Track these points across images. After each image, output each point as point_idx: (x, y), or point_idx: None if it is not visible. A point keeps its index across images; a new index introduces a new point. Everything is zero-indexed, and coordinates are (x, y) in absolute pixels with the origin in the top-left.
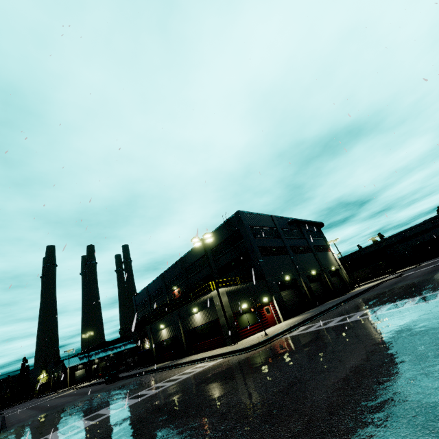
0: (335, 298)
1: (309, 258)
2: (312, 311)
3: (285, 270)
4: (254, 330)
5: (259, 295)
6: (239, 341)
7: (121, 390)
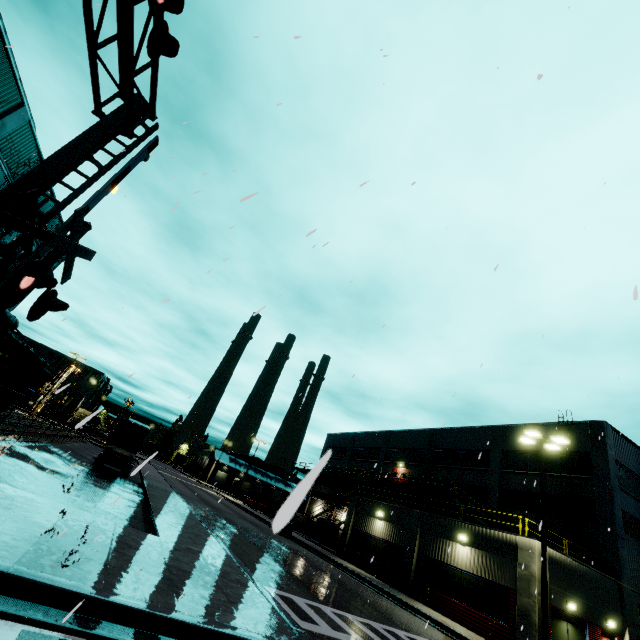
0: None
1: None
2: None
3: None
4: None
5: (600, 605)
6: None
7: (328, 577)
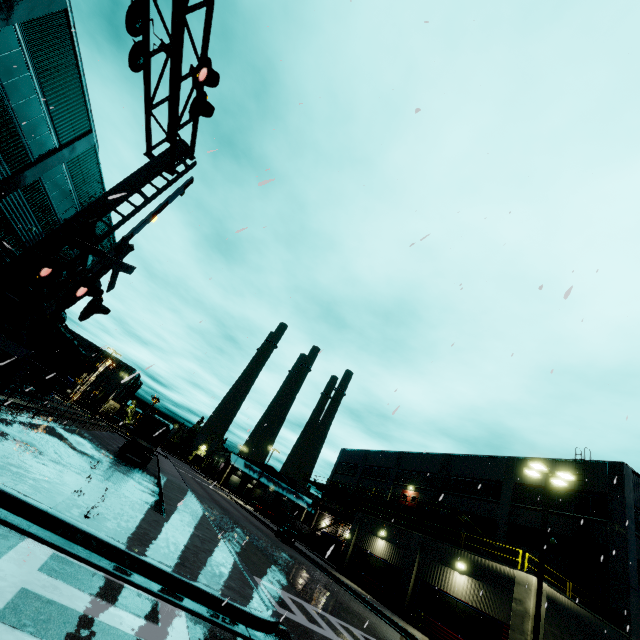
0: None
1: None
2: None
3: None
4: None
5: None
6: None
7: (320, 585)
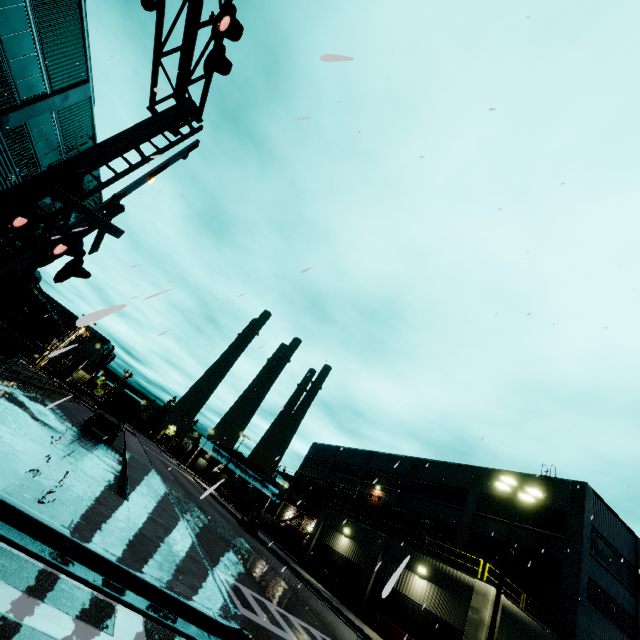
0: None
1: None
2: None
3: None
4: None
5: None
6: None
7: (281, 580)
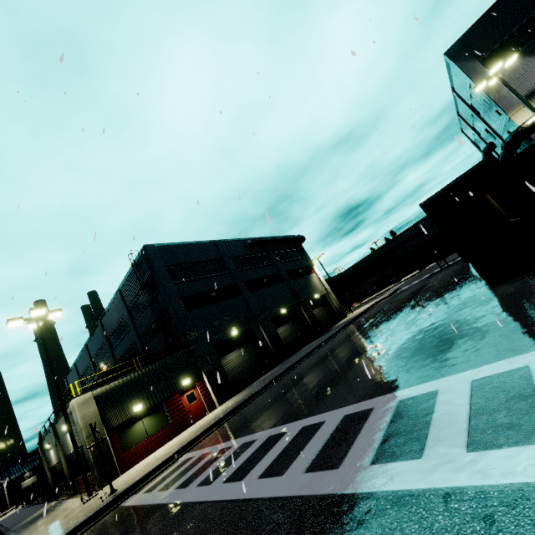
0: (315, 340)
1: (279, 291)
2: (262, 379)
3: (232, 321)
4: (156, 444)
5: (175, 377)
6: (114, 480)
7: None
